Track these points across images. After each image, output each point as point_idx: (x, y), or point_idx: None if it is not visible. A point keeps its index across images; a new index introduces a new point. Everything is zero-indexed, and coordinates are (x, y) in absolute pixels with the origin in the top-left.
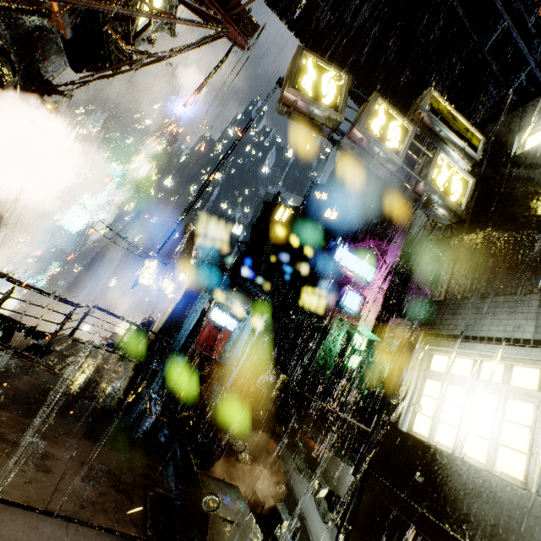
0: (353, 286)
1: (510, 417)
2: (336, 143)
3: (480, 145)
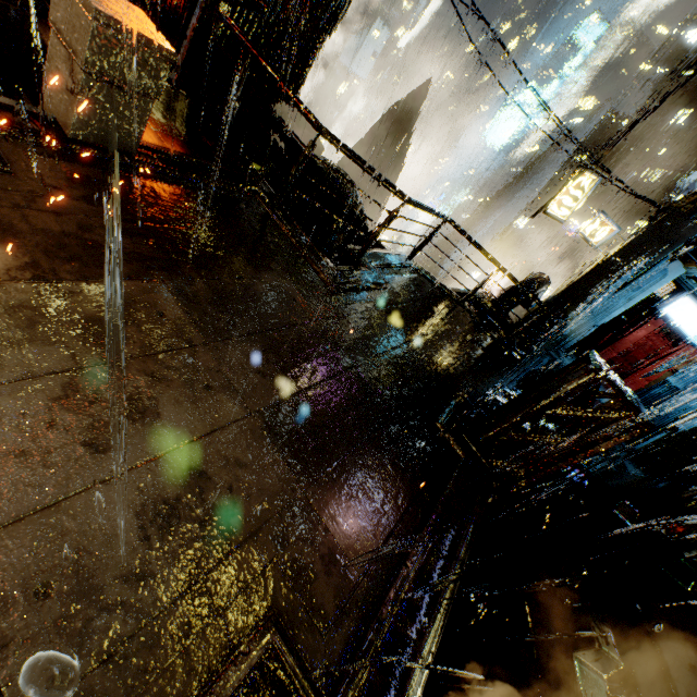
0: None
1: None
2: None
3: None
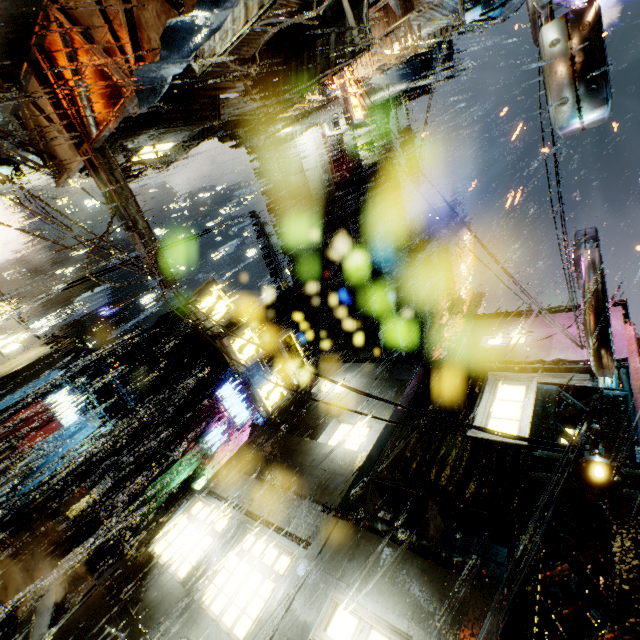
0: (226, 424)
1: (202, 545)
2: (277, 286)
3: (306, 374)
